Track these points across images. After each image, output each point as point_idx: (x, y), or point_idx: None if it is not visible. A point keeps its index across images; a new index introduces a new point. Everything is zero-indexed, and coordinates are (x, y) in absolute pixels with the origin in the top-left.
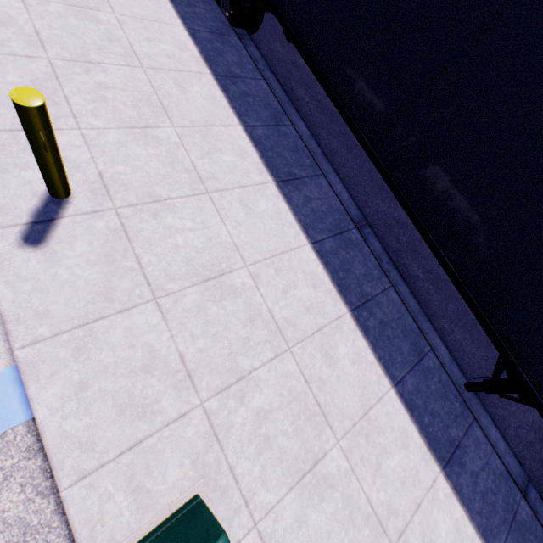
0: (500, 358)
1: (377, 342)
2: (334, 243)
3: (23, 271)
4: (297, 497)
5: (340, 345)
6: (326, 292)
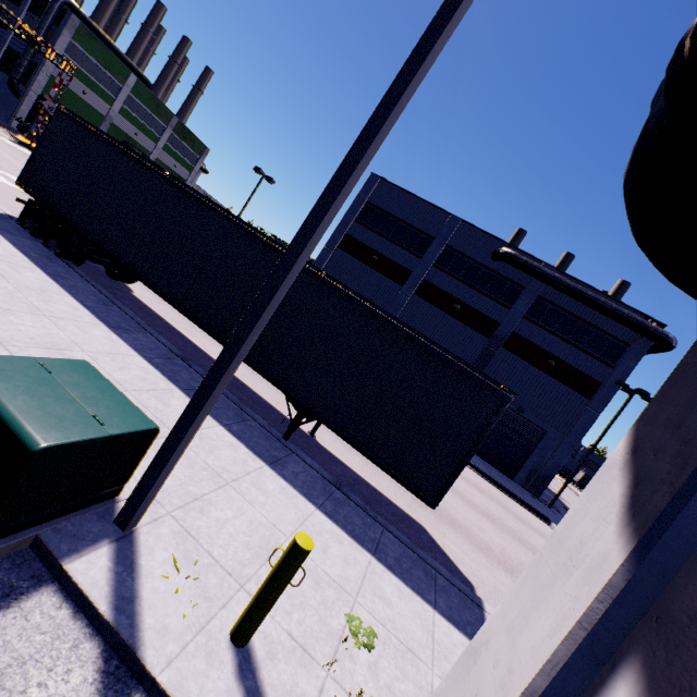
0: (287, 399)
1: None
2: (163, 361)
3: None
4: None
5: (173, 400)
6: (158, 377)
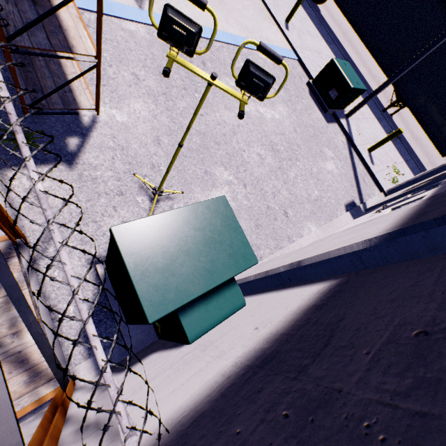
0: (393, 92)
1: None
2: None
3: (288, 34)
4: None
5: None
6: None
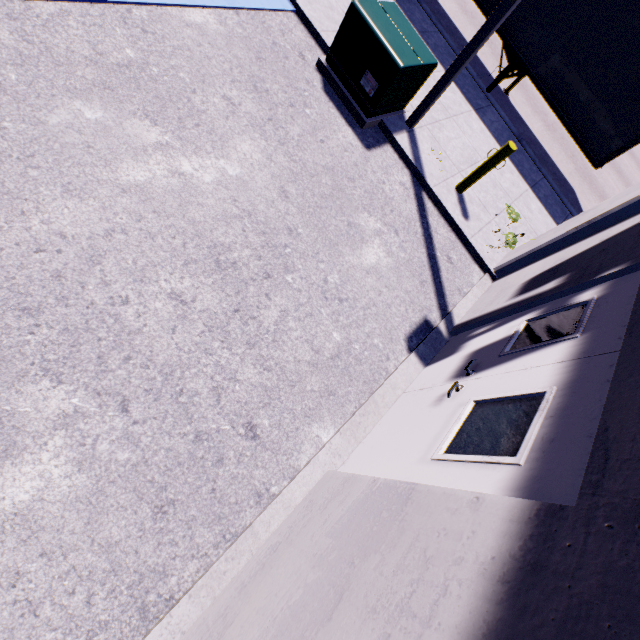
0: (502, 49)
1: (434, 51)
2: None
3: None
4: None
5: None
6: None
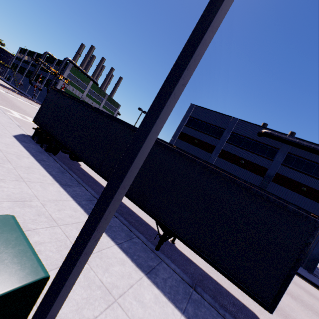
0: (156, 223)
1: (108, 230)
2: (87, 202)
3: None
4: (55, 274)
5: None
6: (81, 213)
